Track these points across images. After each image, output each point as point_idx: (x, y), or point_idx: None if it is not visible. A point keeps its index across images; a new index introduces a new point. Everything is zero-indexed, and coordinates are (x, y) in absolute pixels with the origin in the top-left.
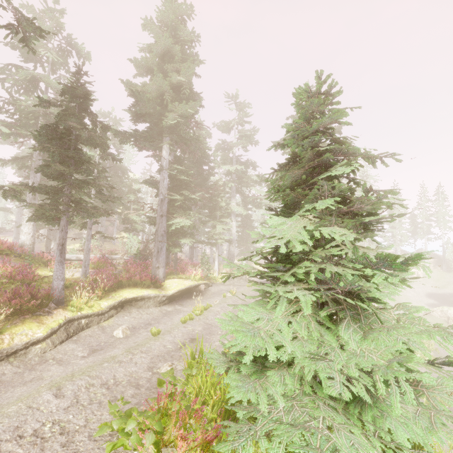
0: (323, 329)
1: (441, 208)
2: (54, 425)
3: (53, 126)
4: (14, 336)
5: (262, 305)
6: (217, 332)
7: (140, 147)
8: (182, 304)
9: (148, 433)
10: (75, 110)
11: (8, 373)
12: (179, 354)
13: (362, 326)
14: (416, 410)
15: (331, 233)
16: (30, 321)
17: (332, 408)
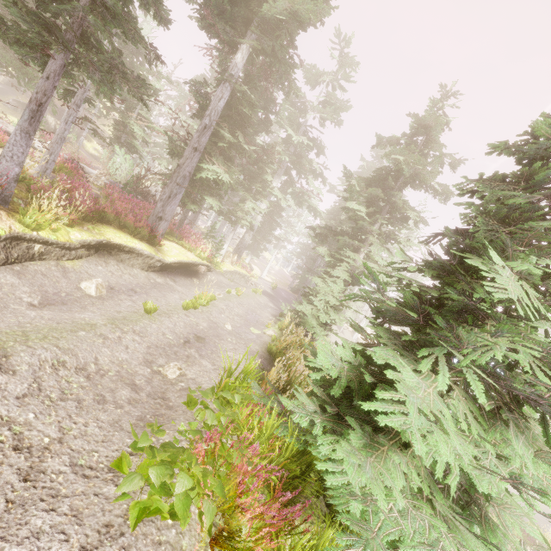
0: (478, 425)
1: None
2: None
3: None
4: None
5: (396, 358)
6: (226, 338)
7: (206, 23)
8: (175, 280)
9: (206, 500)
10: None
11: None
12: (184, 353)
13: (528, 440)
14: (520, 541)
15: (544, 309)
16: None
17: (467, 529)
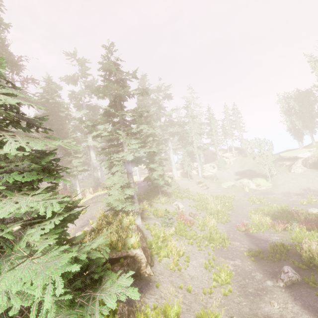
0: None
1: (237, 118)
2: None
3: None
4: None
5: None
6: None
7: None
8: None
9: None
10: None
11: None
12: None
13: None
14: None
15: None
16: None
17: None
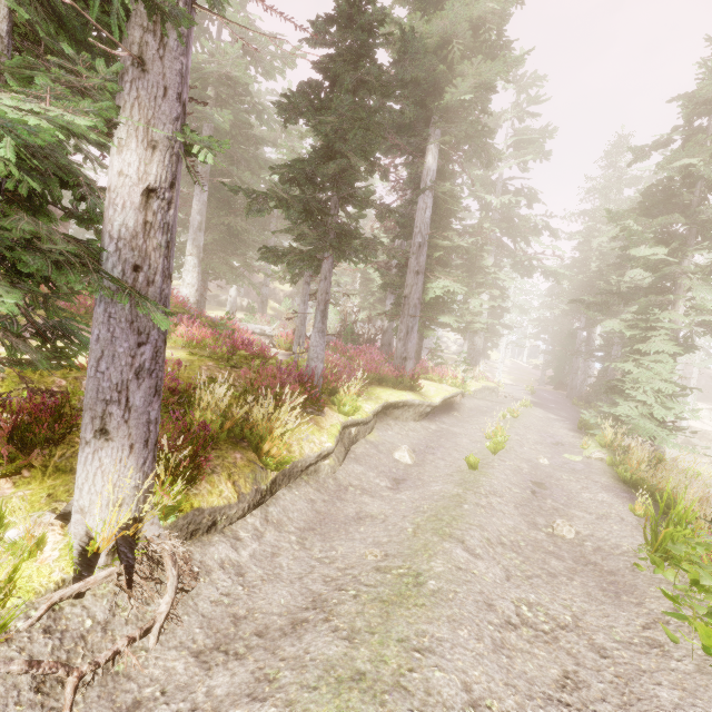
0: None
1: None
2: (529, 608)
3: (315, 85)
4: (301, 442)
5: None
6: (560, 476)
7: (386, 147)
8: (443, 422)
9: None
10: (352, 56)
11: (316, 499)
12: (547, 505)
13: None
14: None
15: None
16: (306, 422)
17: None
